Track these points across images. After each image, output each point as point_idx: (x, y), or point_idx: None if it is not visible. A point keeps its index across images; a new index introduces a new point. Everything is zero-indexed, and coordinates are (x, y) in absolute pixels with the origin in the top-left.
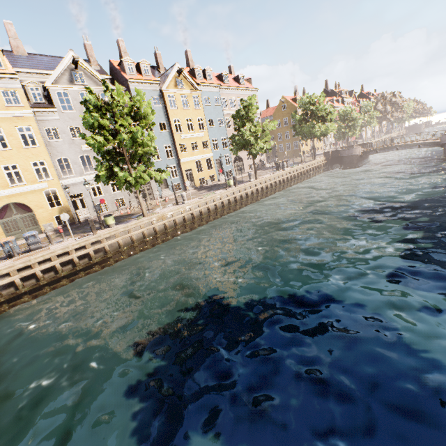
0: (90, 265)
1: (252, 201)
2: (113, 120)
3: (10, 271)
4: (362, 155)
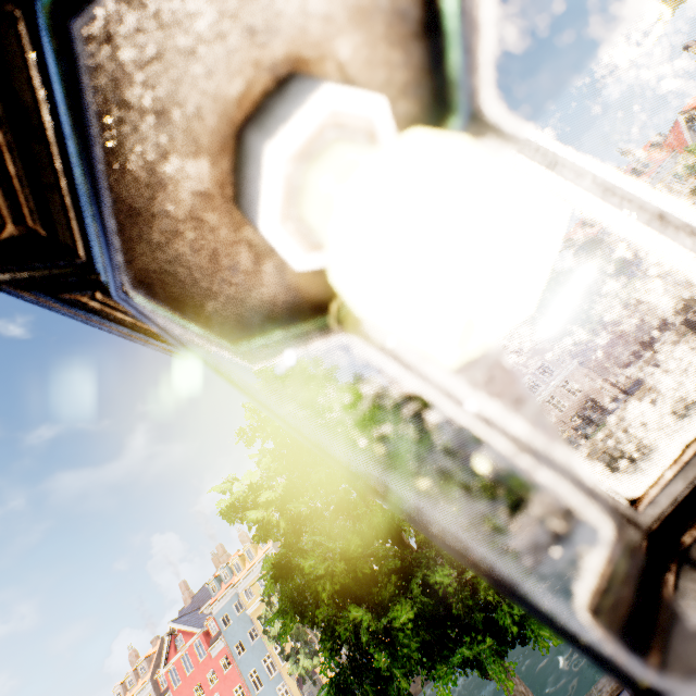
0: None
1: None
2: None
3: None
4: None
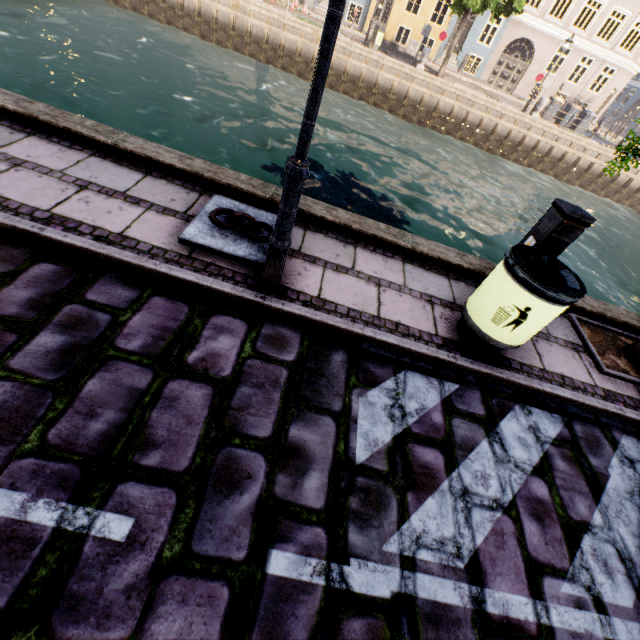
0: None
1: (381, 105)
2: None
3: None
4: None
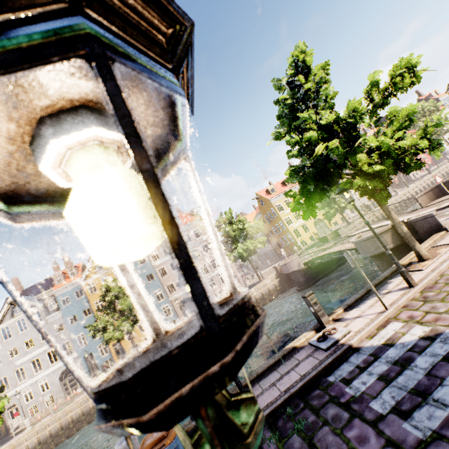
0: None
1: None
2: None
3: None
4: (309, 266)
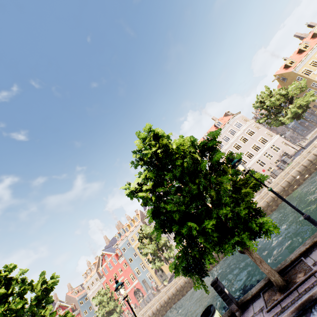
0: (162, 310)
1: None
2: (148, 237)
3: (141, 315)
4: None
